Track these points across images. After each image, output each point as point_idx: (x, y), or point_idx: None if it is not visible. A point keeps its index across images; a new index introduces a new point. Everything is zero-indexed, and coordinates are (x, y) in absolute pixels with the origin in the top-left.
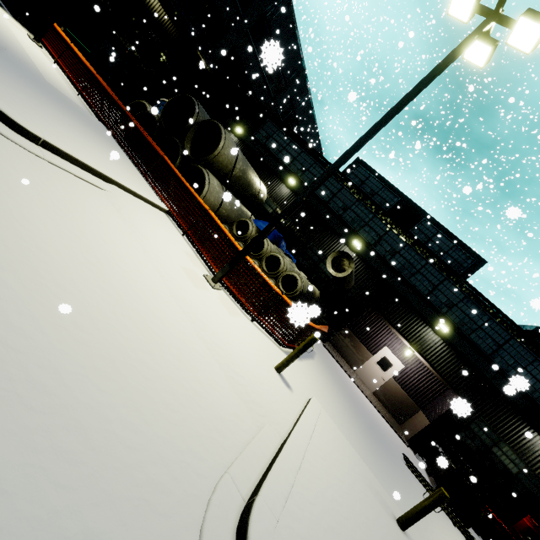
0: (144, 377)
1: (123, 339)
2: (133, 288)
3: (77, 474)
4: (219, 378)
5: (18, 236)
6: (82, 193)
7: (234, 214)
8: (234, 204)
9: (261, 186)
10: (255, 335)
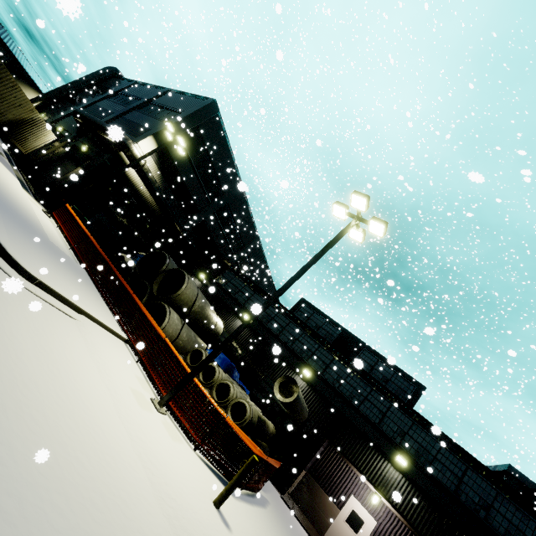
0: (78, 474)
1: (67, 438)
2: (84, 398)
3: (9, 533)
4: (150, 496)
5: (6, 346)
6: (57, 320)
7: (191, 345)
8: (191, 336)
9: (218, 321)
10: (196, 464)
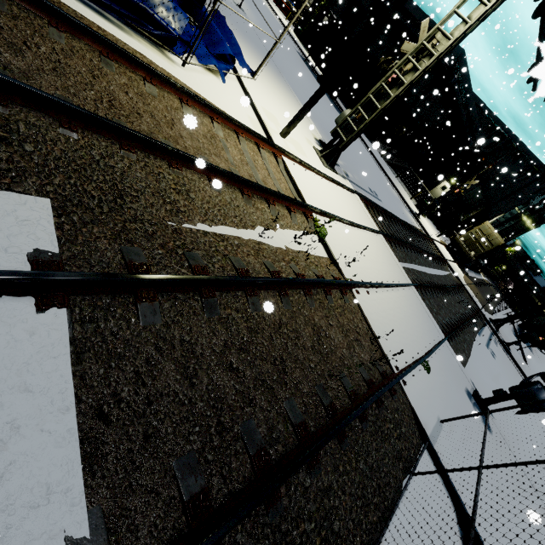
0: None
1: None
2: None
3: None
4: None
5: None
6: None
7: None
8: None
9: None
10: None
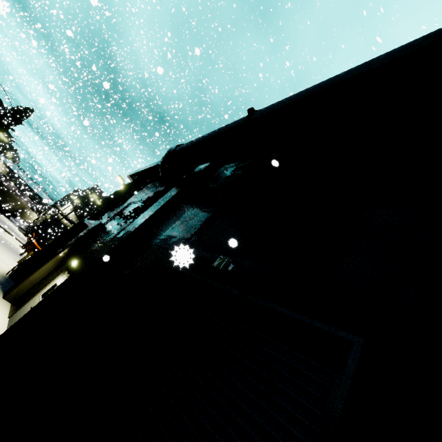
0: None
1: None
2: None
3: None
4: None
5: None
6: None
7: None
8: None
9: None
10: None
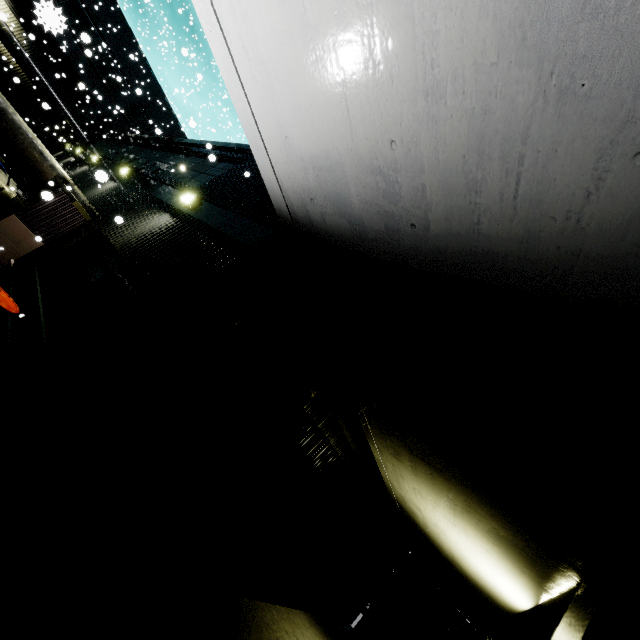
0: None
1: None
2: None
3: None
4: None
5: None
6: None
7: None
8: None
9: None
10: None
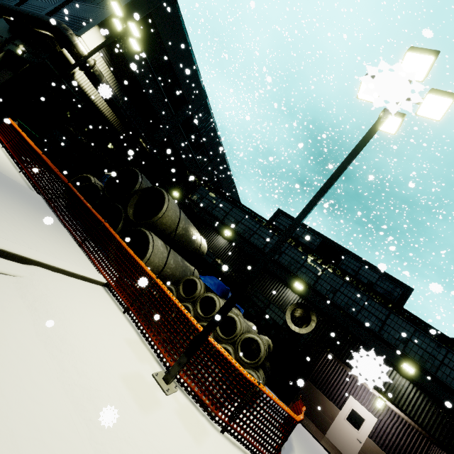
0: None
1: None
2: None
3: None
4: None
5: None
6: None
7: (179, 271)
8: (178, 261)
9: (202, 240)
10: None
